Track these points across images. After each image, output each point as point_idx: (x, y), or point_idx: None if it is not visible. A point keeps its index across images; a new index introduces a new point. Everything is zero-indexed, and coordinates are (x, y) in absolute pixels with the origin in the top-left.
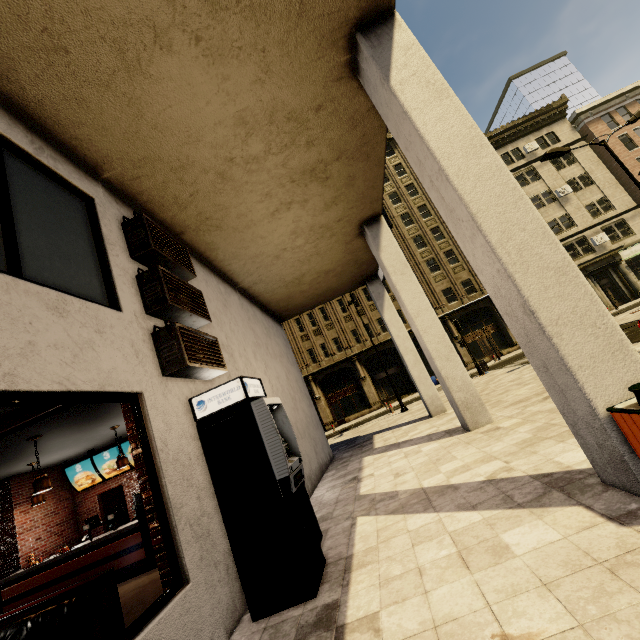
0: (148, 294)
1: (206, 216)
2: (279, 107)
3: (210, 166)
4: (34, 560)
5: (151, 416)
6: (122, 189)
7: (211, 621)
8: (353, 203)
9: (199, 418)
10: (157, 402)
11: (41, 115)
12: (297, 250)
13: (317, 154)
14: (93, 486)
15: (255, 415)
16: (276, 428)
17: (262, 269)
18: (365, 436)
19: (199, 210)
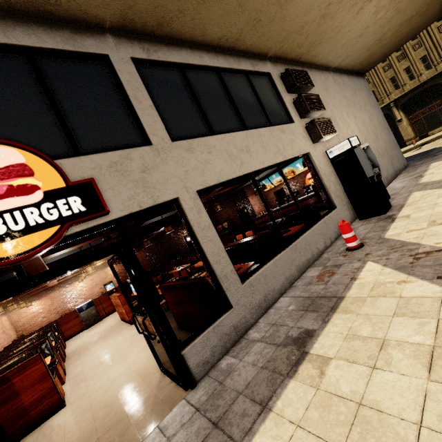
0: (300, 110)
1: (313, 42)
2: None
3: (316, 17)
4: (261, 213)
5: (314, 160)
6: (274, 56)
7: (345, 218)
8: None
9: (330, 158)
10: (314, 155)
11: (250, 49)
12: (378, 21)
13: None
14: (271, 189)
15: (356, 154)
16: (367, 158)
17: (348, 49)
18: (441, 147)
19: (309, 42)
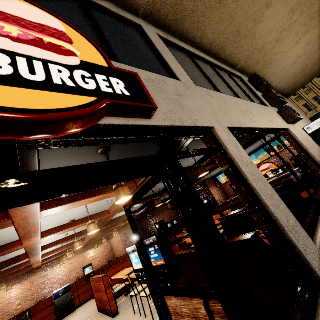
0: (269, 100)
1: (266, 62)
2: None
3: (273, 39)
4: (223, 201)
5: (294, 135)
6: (241, 69)
7: None
8: None
9: (309, 133)
10: (292, 131)
11: (228, 58)
12: (306, 53)
13: None
14: (227, 182)
15: None
16: None
17: (285, 73)
18: None
19: (264, 61)
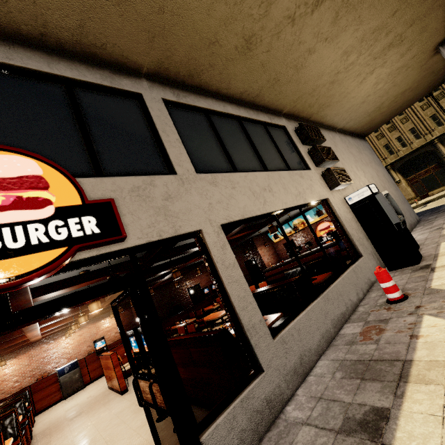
0: (315, 159)
1: (322, 104)
2: (367, 32)
3: (326, 82)
4: (271, 265)
5: (333, 206)
6: (288, 114)
7: (372, 268)
8: (426, 40)
9: (350, 204)
10: (333, 201)
11: (268, 105)
12: (377, 91)
13: (393, 34)
14: (280, 240)
15: (378, 200)
16: (390, 204)
17: (352, 113)
18: None
19: (319, 103)
